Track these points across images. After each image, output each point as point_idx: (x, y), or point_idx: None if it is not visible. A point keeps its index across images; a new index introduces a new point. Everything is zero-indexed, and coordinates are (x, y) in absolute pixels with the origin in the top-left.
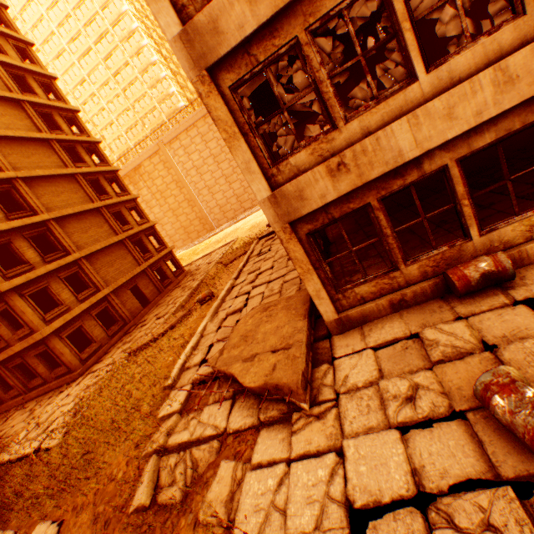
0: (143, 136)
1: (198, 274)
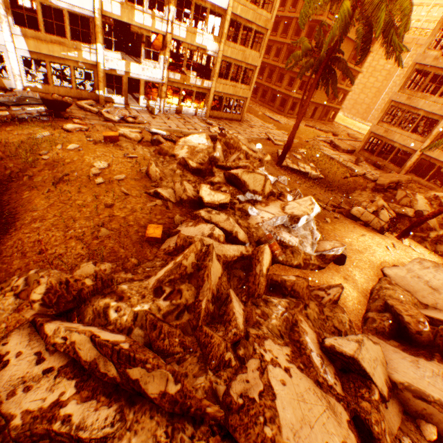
0: (417, 18)
1: (336, 129)
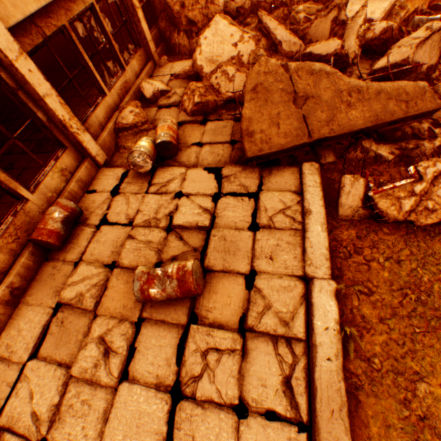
0: None
1: None
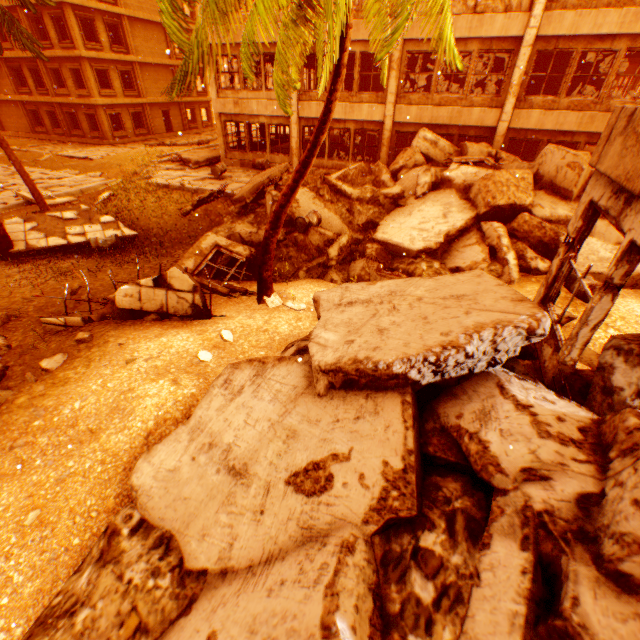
0: None
1: None
